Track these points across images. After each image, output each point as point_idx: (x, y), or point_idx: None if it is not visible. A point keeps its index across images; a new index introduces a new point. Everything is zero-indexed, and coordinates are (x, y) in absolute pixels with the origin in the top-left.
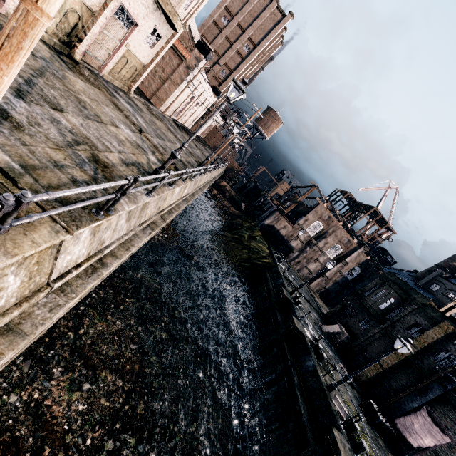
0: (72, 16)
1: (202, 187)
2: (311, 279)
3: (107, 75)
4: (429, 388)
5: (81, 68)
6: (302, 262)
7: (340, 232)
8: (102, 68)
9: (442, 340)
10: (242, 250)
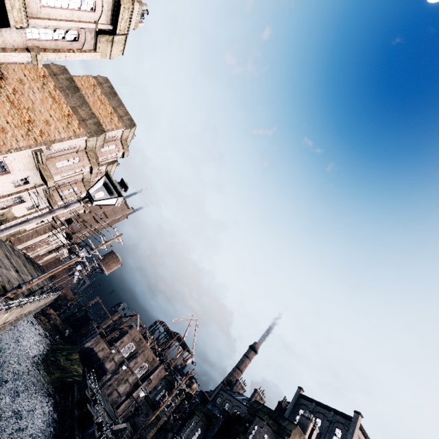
0: (4, 218)
1: (36, 309)
2: (120, 403)
3: None
4: (167, 437)
5: None
6: (113, 385)
7: (148, 352)
8: None
9: (180, 406)
10: (56, 370)
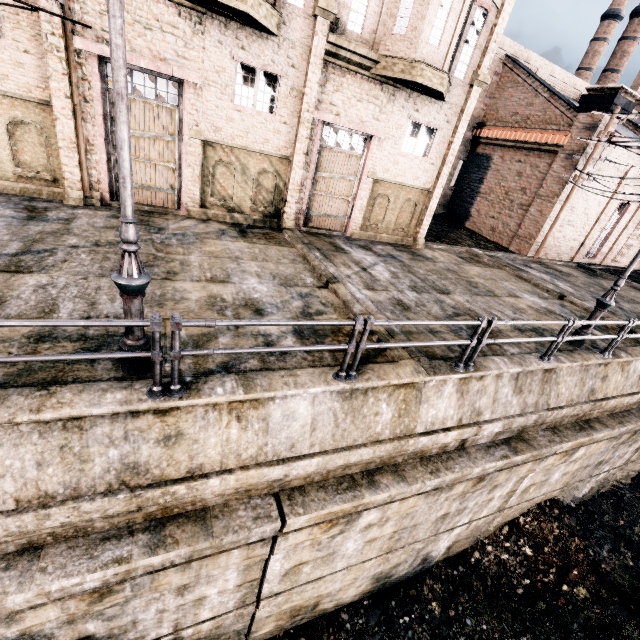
0: (266, 180)
1: None
2: None
3: (359, 232)
4: None
5: (284, 234)
6: None
7: None
8: (348, 225)
9: None
10: None
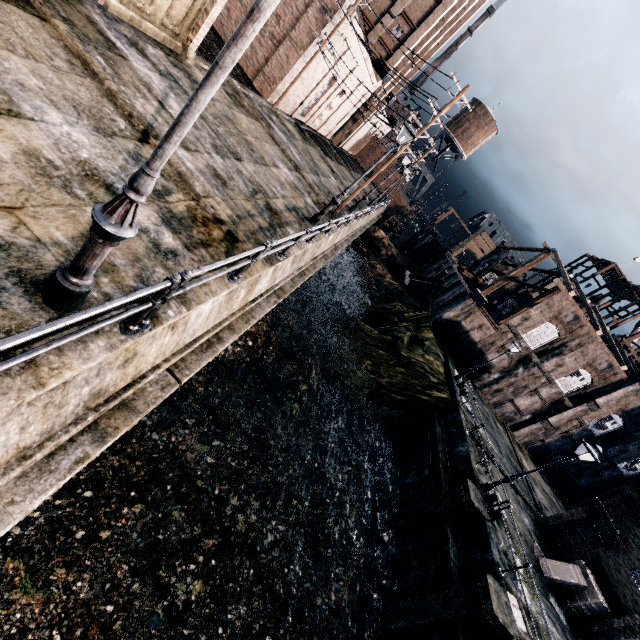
0: None
1: (330, 252)
2: (518, 423)
3: (118, 4)
4: None
5: None
6: (505, 392)
7: (595, 349)
8: None
9: None
10: (395, 367)
